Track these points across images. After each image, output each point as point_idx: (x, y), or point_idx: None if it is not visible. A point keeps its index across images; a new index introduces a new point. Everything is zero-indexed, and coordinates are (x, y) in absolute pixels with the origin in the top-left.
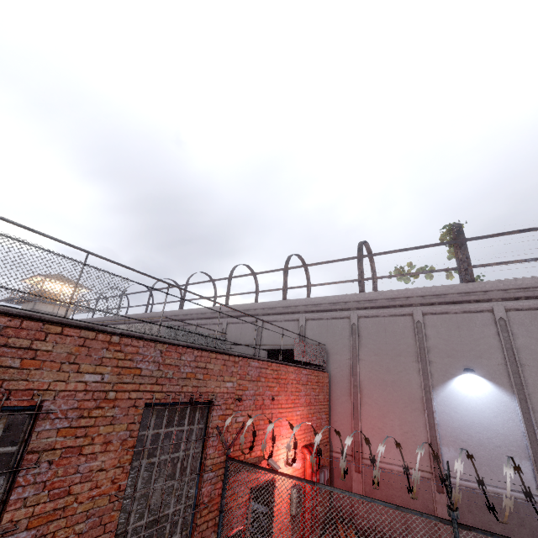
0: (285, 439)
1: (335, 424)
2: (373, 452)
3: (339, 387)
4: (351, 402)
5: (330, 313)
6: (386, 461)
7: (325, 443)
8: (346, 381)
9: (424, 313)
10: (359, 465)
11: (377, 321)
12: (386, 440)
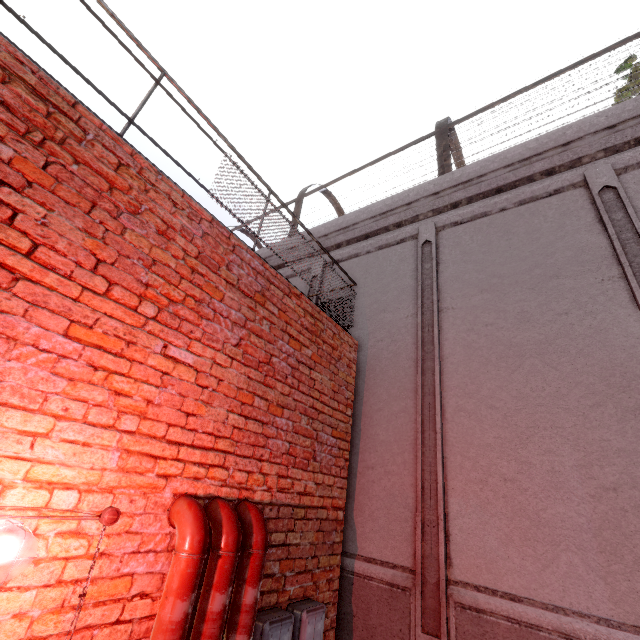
0: (19, 412)
1: (369, 476)
2: (488, 562)
3: (385, 380)
4: (417, 412)
5: (375, 239)
6: (540, 599)
7: (327, 523)
8: (405, 363)
9: (621, 170)
10: (437, 606)
11: (486, 223)
12: (533, 517)
